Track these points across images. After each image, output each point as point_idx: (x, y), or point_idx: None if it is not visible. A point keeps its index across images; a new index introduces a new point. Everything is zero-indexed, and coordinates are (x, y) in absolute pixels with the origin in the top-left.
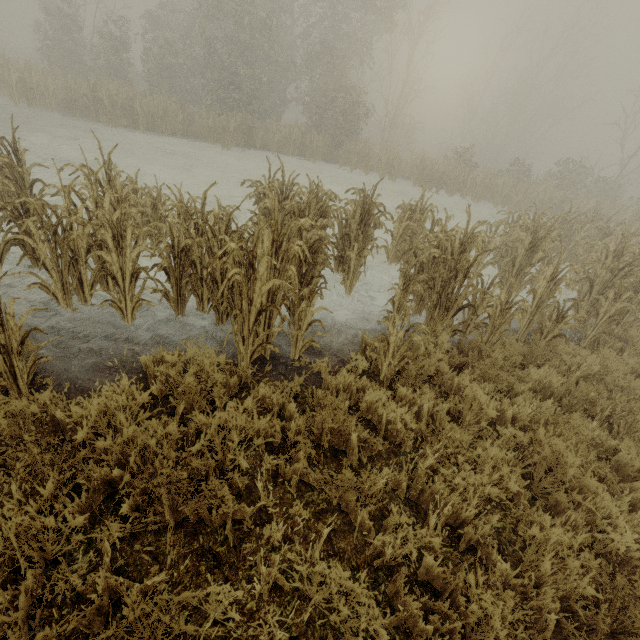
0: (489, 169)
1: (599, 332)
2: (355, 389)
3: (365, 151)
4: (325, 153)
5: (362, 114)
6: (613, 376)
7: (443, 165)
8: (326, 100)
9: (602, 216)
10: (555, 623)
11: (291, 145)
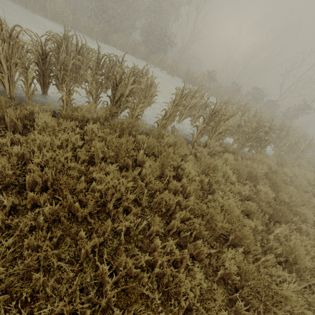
0: (218, 82)
1: (196, 137)
2: (34, 111)
3: (163, 59)
4: (145, 57)
5: (167, 42)
6: (182, 148)
7: (198, 75)
8: (150, 30)
9: (246, 106)
10: (41, 188)
11: (127, 47)
